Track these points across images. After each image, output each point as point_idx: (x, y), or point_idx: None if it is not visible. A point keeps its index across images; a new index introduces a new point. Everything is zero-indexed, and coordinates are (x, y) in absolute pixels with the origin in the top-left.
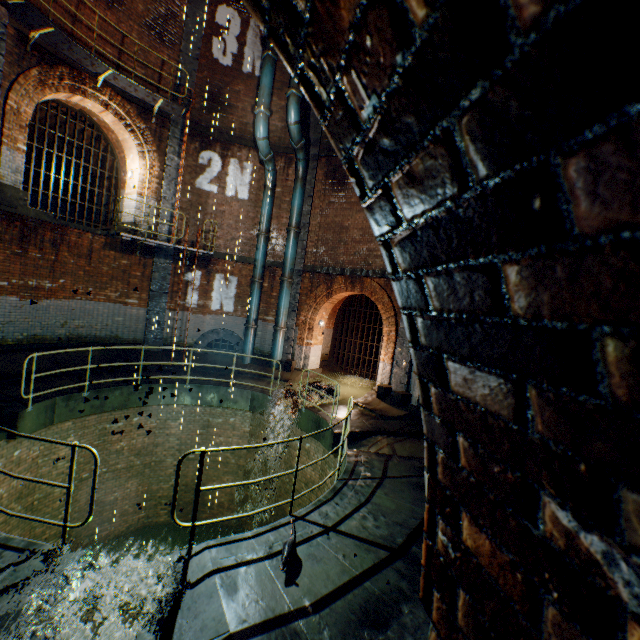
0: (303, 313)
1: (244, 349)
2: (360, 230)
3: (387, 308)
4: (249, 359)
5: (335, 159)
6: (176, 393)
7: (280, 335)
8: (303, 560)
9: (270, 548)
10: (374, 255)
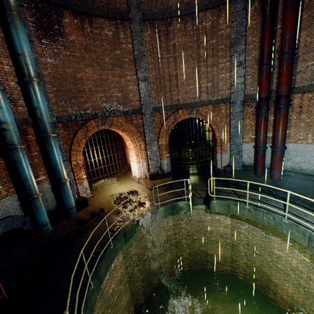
0: (73, 158)
1: (40, 221)
2: (93, 81)
3: (134, 133)
4: (49, 225)
5: (41, 2)
6: (90, 305)
7: (67, 185)
8: (309, 218)
9: (312, 225)
10: (112, 101)
